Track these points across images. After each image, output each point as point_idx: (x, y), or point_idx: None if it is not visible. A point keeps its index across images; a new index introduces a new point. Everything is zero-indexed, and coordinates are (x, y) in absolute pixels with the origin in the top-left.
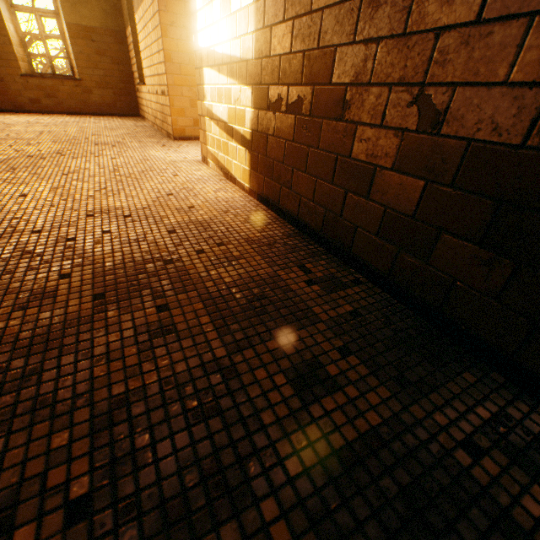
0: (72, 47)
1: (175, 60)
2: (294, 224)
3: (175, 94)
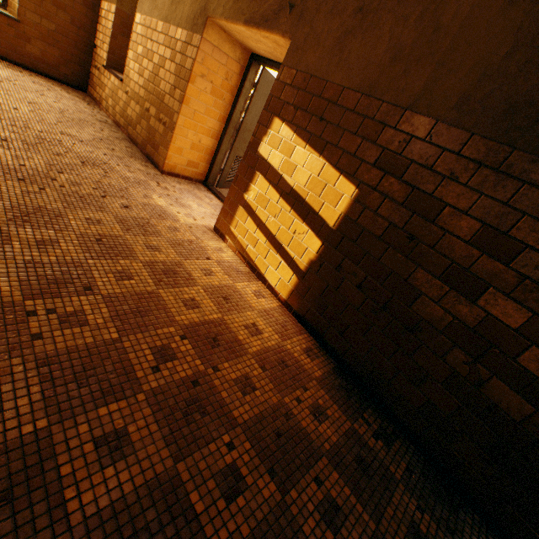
0: None
1: (193, 106)
2: (336, 359)
3: (180, 133)
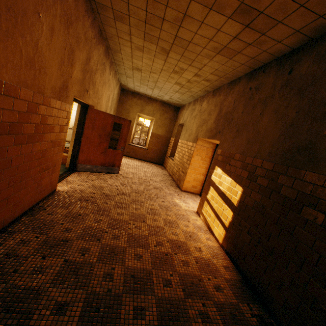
0: (149, 139)
1: (193, 165)
2: (243, 276)
3: (188, 175)
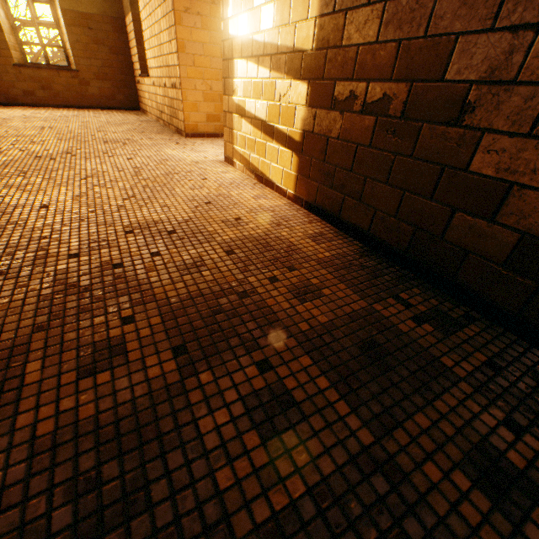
0: (67, 35)
1: (189, 50)
2: (362, 240)
3: (187, 87)
